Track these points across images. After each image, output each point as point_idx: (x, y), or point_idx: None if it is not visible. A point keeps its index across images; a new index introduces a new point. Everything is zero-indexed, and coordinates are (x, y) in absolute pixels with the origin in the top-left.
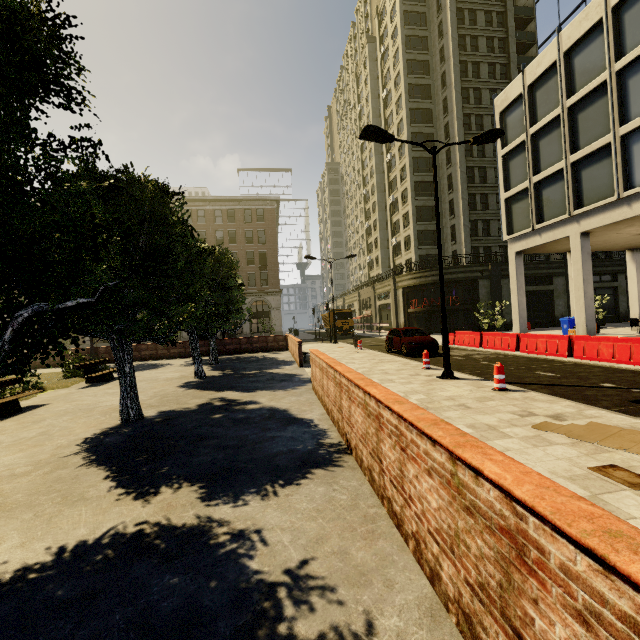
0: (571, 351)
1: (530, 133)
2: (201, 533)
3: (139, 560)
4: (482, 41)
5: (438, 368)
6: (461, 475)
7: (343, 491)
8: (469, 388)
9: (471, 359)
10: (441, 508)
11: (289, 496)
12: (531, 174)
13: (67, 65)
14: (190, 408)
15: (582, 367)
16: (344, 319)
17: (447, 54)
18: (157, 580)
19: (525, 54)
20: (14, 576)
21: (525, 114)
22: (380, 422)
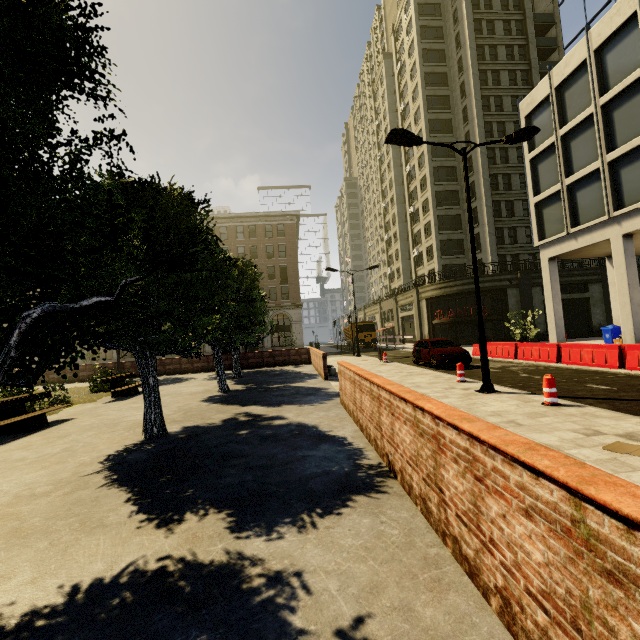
0: (622, 362)
1: (560, 134)
2: (231, 574)
3: (161, 607)
4: (501, 49)
5: (474, 381)
6: (594, 524)
7: (393, 524)
8: (515, 403)
9: (508, 371)
10: (552, 564)
11: (330, 529)
12: (563, 176)
13: (92, 58)
14: (214, 423)
15: (639, 379)
16: (366, 331)
17: (465, 64)
18: (181, 637)
19: (546, 60)
20: (20, 622)
21: (554, 116)
22: (439, 443)
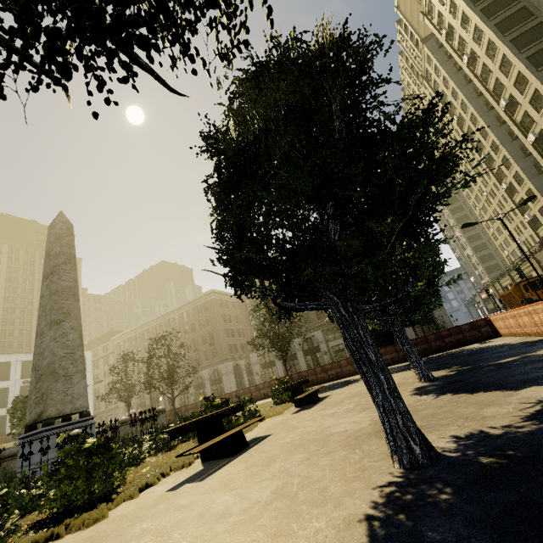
0: None
1: None
2: None
3: None
4: None
5: None
6: None
7: None
8: None
9: None
10: None
11: None
12: None
13: None
14: (520, 426)
15: None
16: None
17: None
18: None
19: None
20: None
21: None
22: None
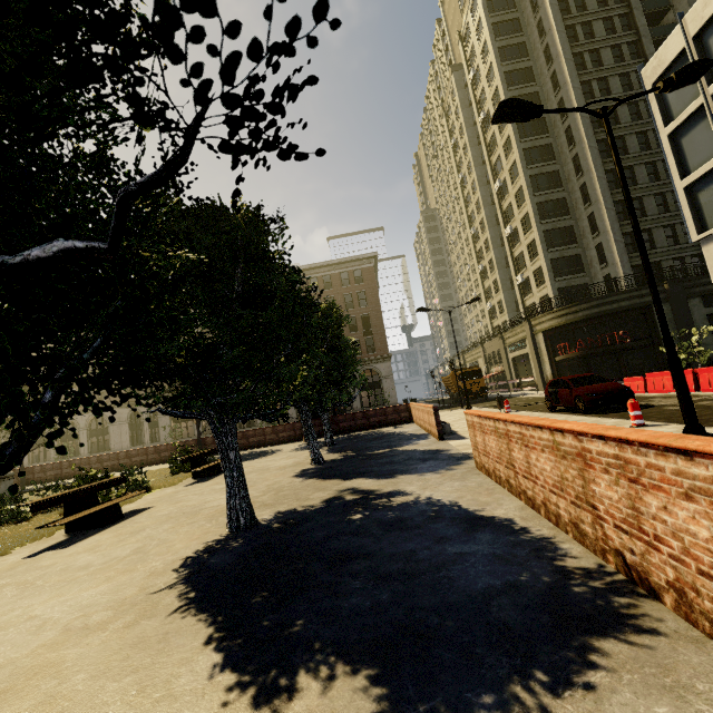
0: None
1: (710, 93)
2: None
3: None
4: (597, 25)
5: (658, 424)
6: None
7: None
8: None
9: (700, 407)
10: None
11: None
12: None
13: None
14: (315, 506)
15: None
16: (472, 379)
17: (554, 51)
18: None
19: (658, 25)
20: None
21: None
22: None
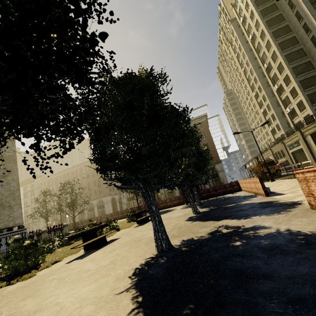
0: None
1: None
2: None
3: None
4: None
5: None
6: None
7: None
8: None
9: None
10: None
11: None
12: None
13: None
14: (204, 236)
15: None
16: (269, 166)
17: None
18: None
19: None
20: None
21: None
22: None
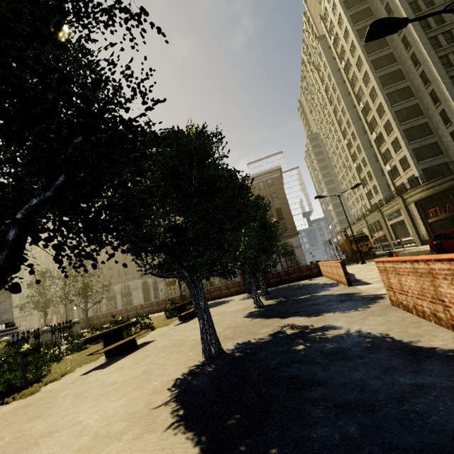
0: None
1: None
2: None
3: None
4: None
5: None
6: None
7: None
8: None
9: None
10: None
11: None
12: None
13: None
14: (264, 338)
15: None
16: (361, 242)
17: (393, 6)
18: None
19: None
20: None
21: None
22: None
